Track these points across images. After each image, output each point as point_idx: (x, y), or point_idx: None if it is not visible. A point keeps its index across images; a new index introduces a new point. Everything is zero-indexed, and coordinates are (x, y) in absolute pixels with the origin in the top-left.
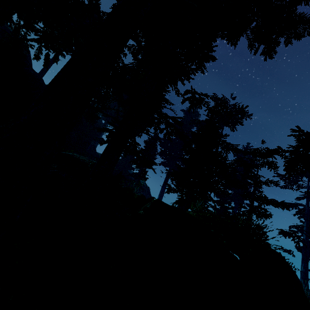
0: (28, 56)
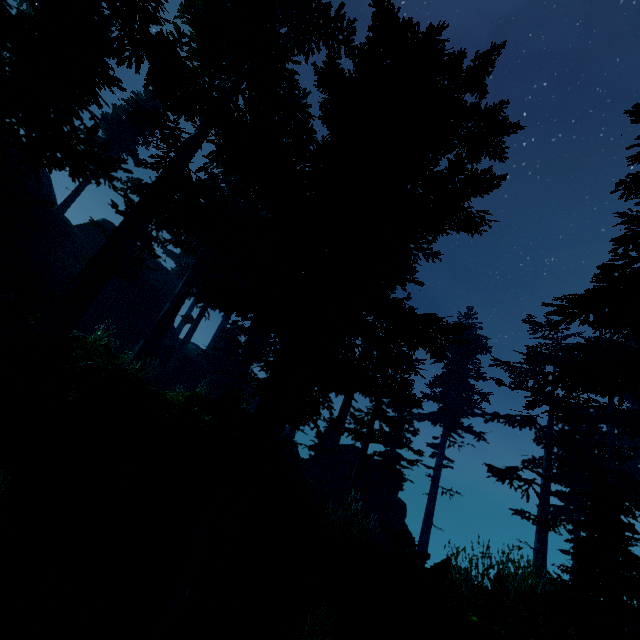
0: (47, 182)
